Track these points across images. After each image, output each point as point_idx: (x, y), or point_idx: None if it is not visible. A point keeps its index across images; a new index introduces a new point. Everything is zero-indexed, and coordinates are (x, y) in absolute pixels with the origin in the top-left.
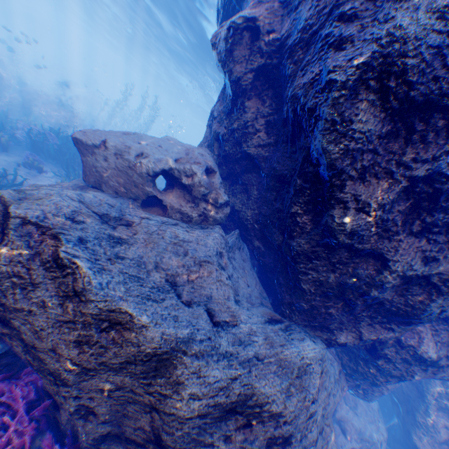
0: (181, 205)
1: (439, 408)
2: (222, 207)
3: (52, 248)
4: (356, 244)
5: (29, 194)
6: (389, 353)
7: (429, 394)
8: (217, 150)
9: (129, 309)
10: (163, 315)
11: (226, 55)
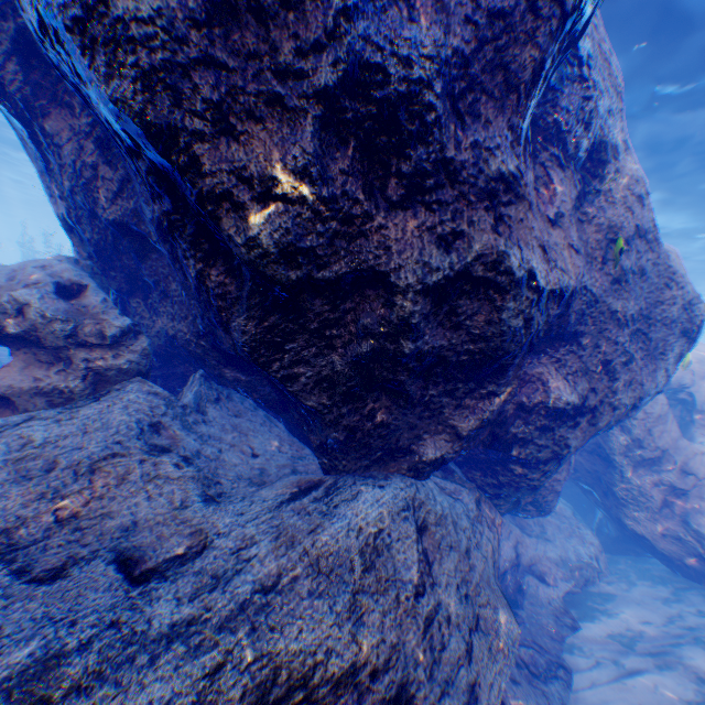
0: (38, 379)
1: (635, 464)
2: (125, 342)
3: None
4: (319, 274)
5: None
6: (519, 432)
7: (615, 454)
8: (84, 248)
9: None
10: None
11: None
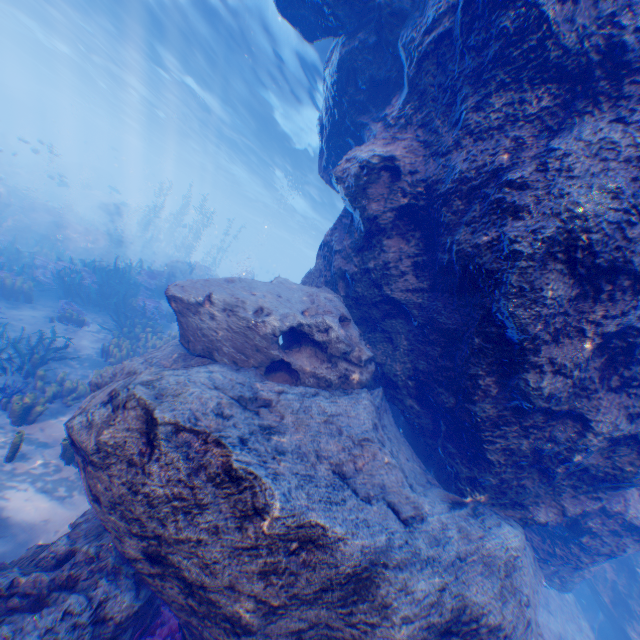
0: (314, 367)
1: None
2: (364, 363)
3: (220, 457)
4: (553, 406)
5: (160, 387)
6: (592, 525)
7: (639, 570)
8: (344, 290)
9: (321, 521)
10: (354, 521)
11: (357, 191)
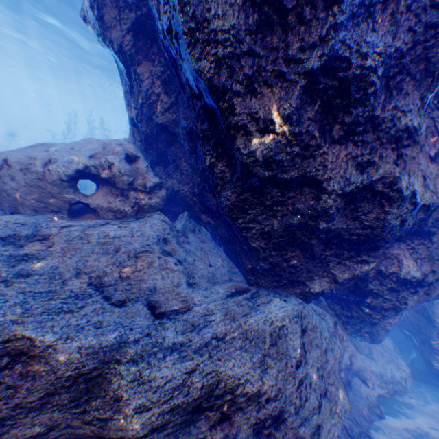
0: (111, 203)
1: None
2: (154, 191)
3: None
4: (281, 175)
5: None
6: (374, 288)
7: (435, 317)
8: (138, 135)
9: (26, 333)
10: (80, 326)
11: (100, 25)
